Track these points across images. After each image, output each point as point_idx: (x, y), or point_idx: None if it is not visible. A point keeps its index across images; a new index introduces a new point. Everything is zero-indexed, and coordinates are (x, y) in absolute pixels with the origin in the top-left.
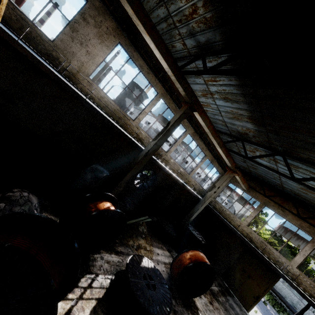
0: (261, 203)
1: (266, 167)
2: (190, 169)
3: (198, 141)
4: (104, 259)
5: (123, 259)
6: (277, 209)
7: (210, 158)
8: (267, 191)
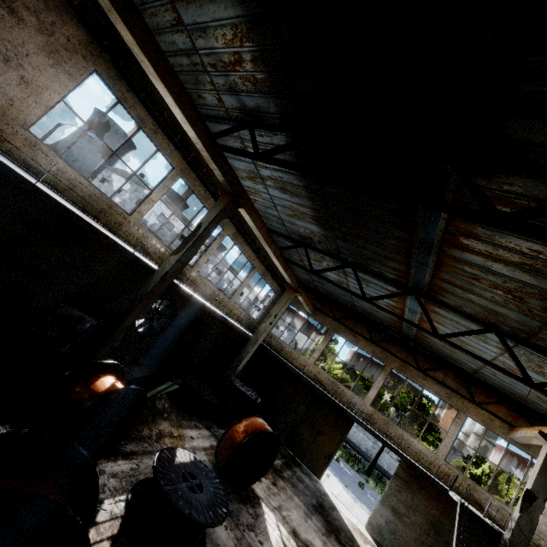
0: (330, 329)
1: (335, 284)
2: (225, 283)
3: (242, 246)
4: (106, 473)
5: (139, 462)
6: (349, 336)
7: (261, 270)
8: (337, 312)
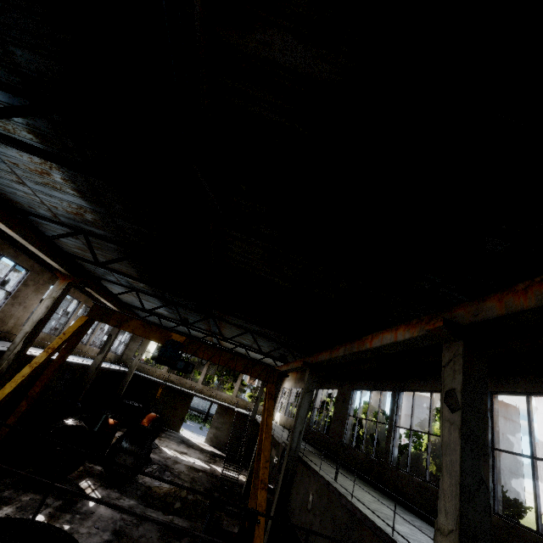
0: None
1: None
2: None
3: None
4: None
5: None
6: None
7: None
8: None
